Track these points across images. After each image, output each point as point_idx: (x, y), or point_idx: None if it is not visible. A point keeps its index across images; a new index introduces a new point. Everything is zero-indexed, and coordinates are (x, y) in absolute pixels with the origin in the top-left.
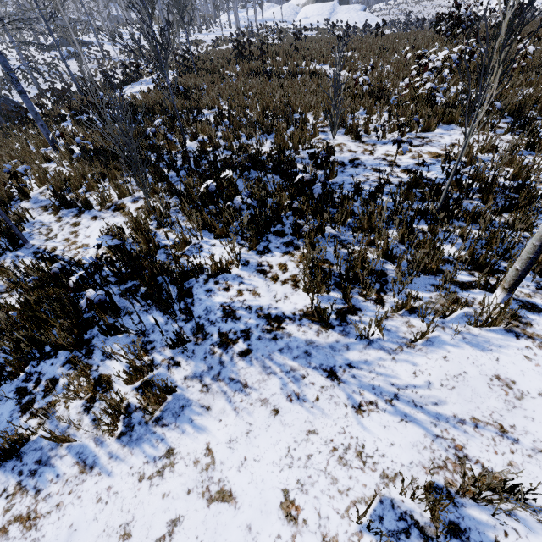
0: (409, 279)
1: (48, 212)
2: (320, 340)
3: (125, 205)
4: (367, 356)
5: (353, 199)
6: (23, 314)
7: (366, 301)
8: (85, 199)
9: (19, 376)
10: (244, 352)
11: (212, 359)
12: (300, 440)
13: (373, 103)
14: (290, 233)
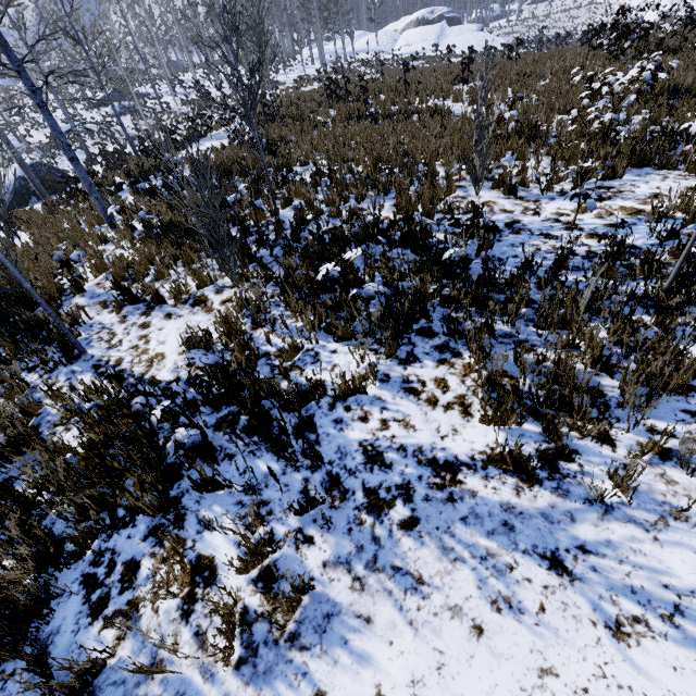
0: (654, 404)
1: (109, 309)
2: (524, 504)
3: (207, 297)
4: (610, 534)
5: (523, 279)
6: (86, 460)
7: (582, 437)
8: (156, 291)
9: (85, 555)
10: (407, 522)
11: (361, 533)
12: (530, 687)
13: (527, 145)
14: (443, 332)
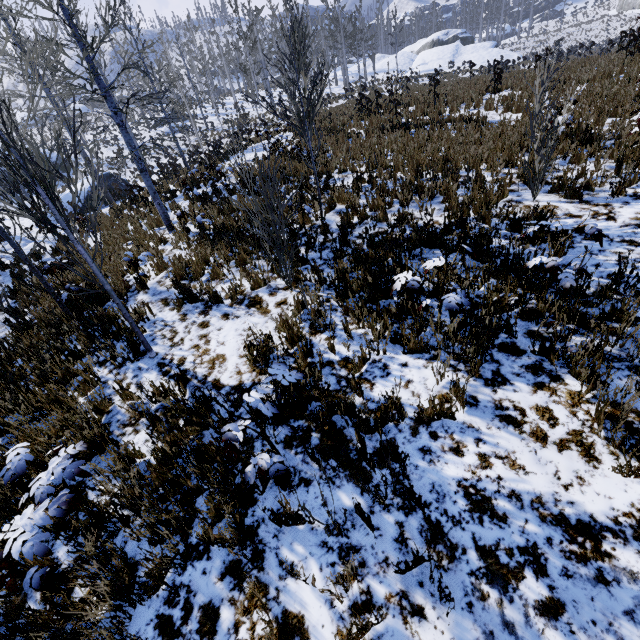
0: None
1: (170, 307)
2: None
3: (261, 298)
4: None
5: (615, 291)
6: (157, 471)
7: None
8: (215, 292)
9: (159, 590)
10: (547, 606)
11: (486, 612)
12: None
13: (583, 148)
14: (534, 350)
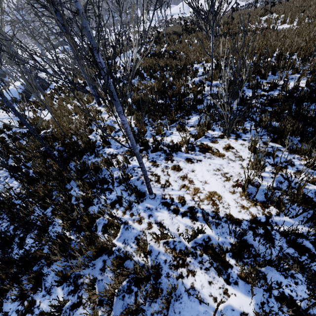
0: None
1: None
2: None
3: (208, 145)
4: None
5: None
6: None
7: None
8: (175, 144)
9: None
10: None
11: None
12: None
13: None
14: None
